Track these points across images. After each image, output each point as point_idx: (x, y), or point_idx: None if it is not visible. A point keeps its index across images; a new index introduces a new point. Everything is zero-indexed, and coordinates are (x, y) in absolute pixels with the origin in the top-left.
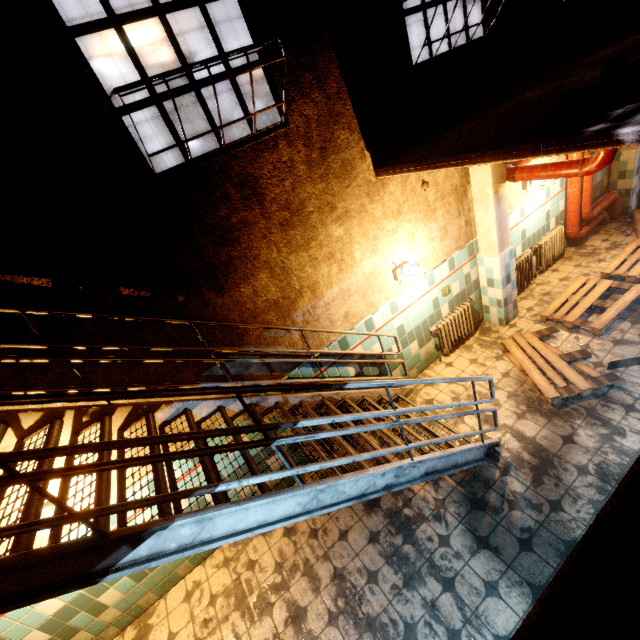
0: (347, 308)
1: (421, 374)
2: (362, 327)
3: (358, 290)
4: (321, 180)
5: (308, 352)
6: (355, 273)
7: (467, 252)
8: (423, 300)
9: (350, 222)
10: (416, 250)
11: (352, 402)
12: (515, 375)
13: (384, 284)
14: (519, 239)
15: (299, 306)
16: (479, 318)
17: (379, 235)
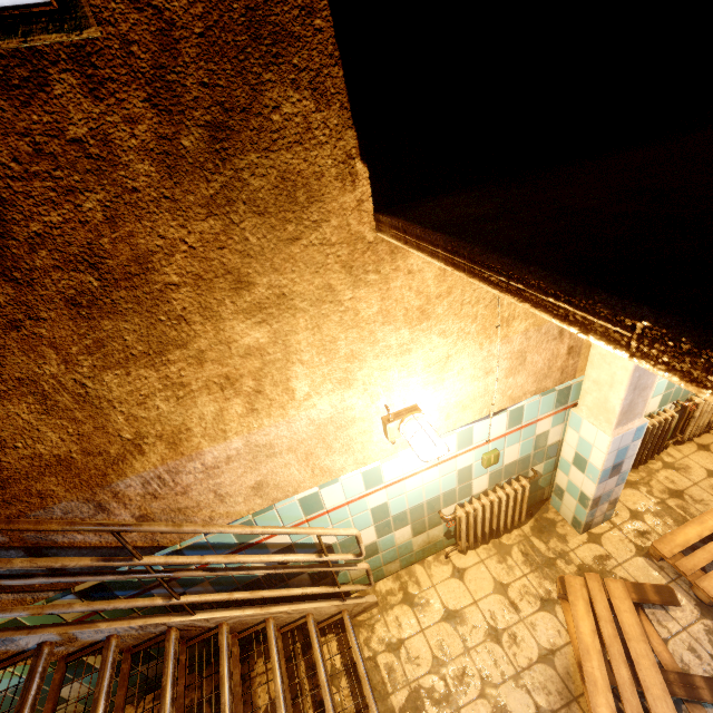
0: (262, 475)
1: (407, 570)
2: (294, 506)
3: (294, 446)
4: (209, 211)
5: (131, 564)
6: (290, 417)
7: (554, 399)
8: (440, 469)
9: (289, 319)
10: (447, 387)
11: (241, 627)
12: (564, 668)
13: (359, 439)
14: (662, 387)
15: (133, 468)
16: (542, 496)
17: (364, 353)
